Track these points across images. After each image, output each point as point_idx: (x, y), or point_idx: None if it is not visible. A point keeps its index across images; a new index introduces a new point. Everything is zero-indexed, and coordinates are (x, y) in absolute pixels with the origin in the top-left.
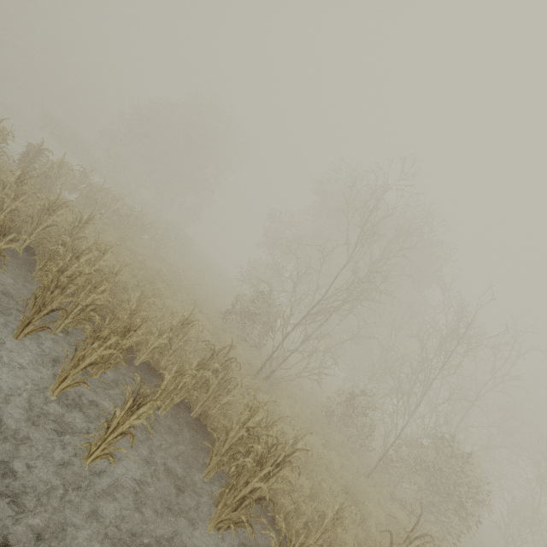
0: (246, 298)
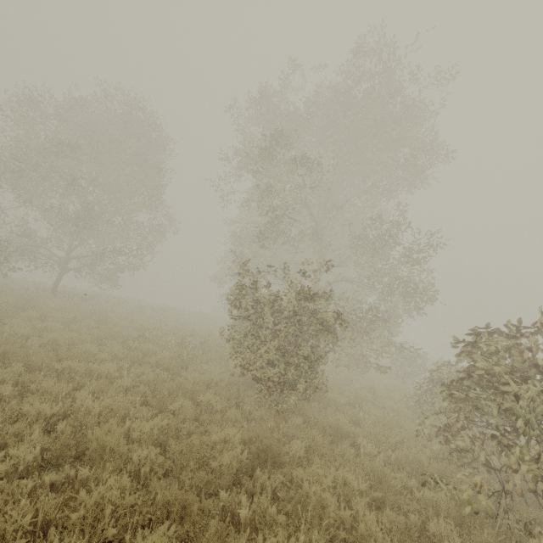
0: None
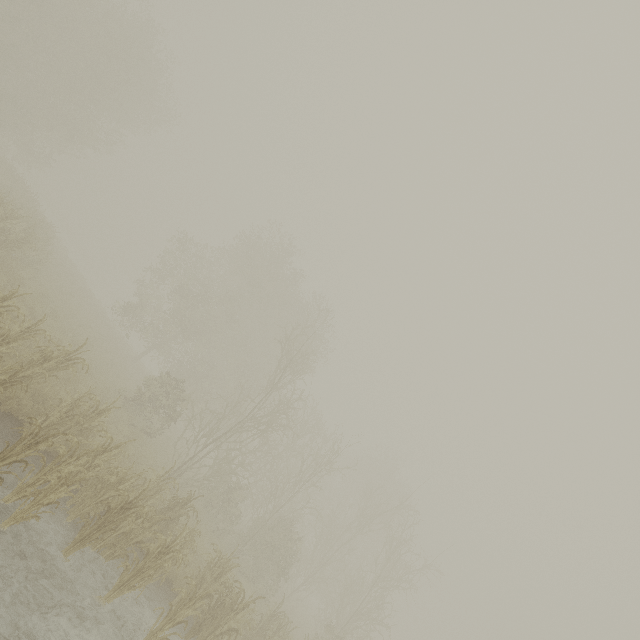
0: (156, 383)
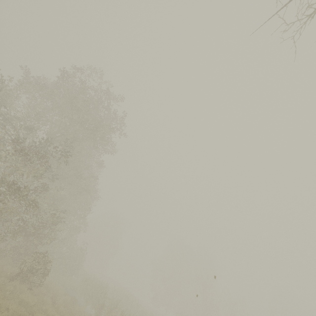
0: None
